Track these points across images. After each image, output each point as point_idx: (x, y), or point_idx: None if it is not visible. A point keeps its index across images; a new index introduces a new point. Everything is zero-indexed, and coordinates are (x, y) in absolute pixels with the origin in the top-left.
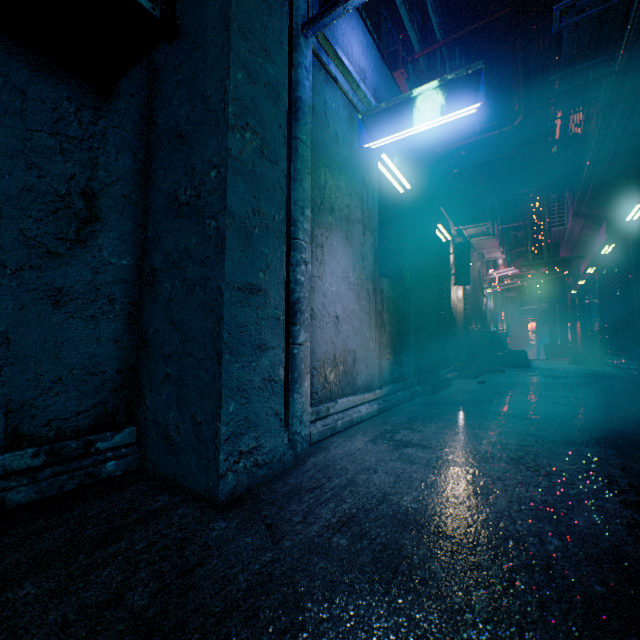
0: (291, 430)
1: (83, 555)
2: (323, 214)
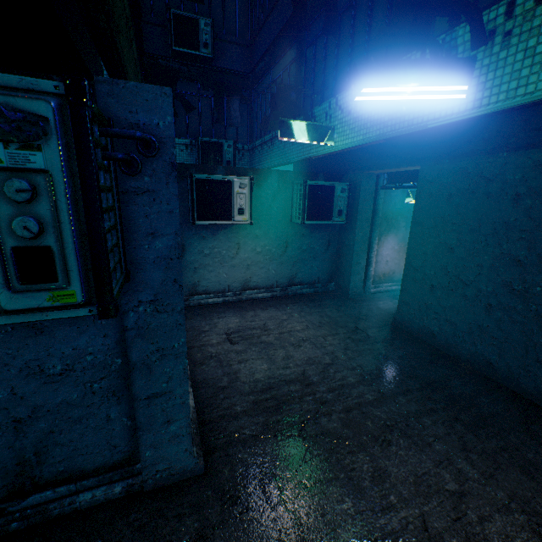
0: (365, 289)
1: (331, 299)
2: (385, 232)
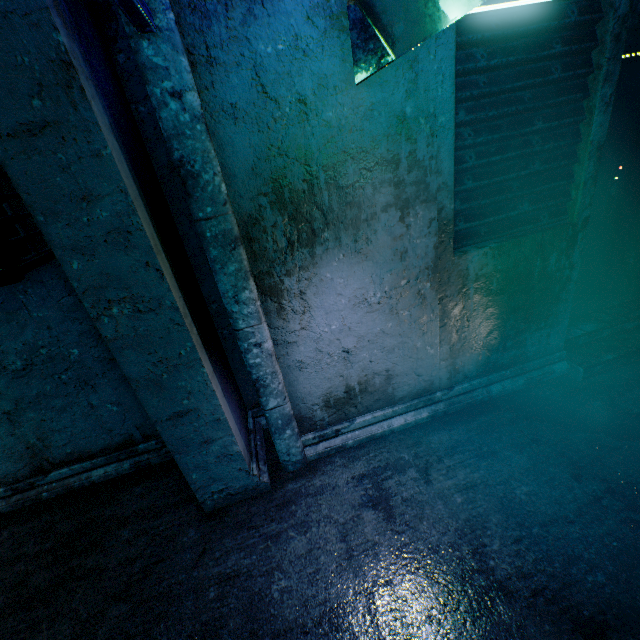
0: (281, 458)
1: (148, 520)
2: (295, 254)
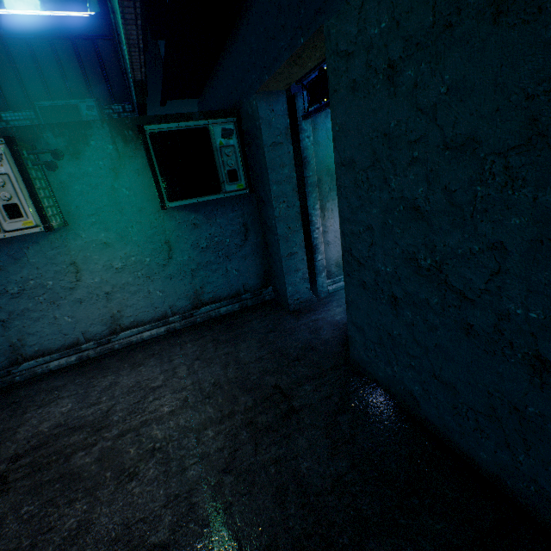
0: (318, 290)
1: (262, 318)
2: (331, 194)
